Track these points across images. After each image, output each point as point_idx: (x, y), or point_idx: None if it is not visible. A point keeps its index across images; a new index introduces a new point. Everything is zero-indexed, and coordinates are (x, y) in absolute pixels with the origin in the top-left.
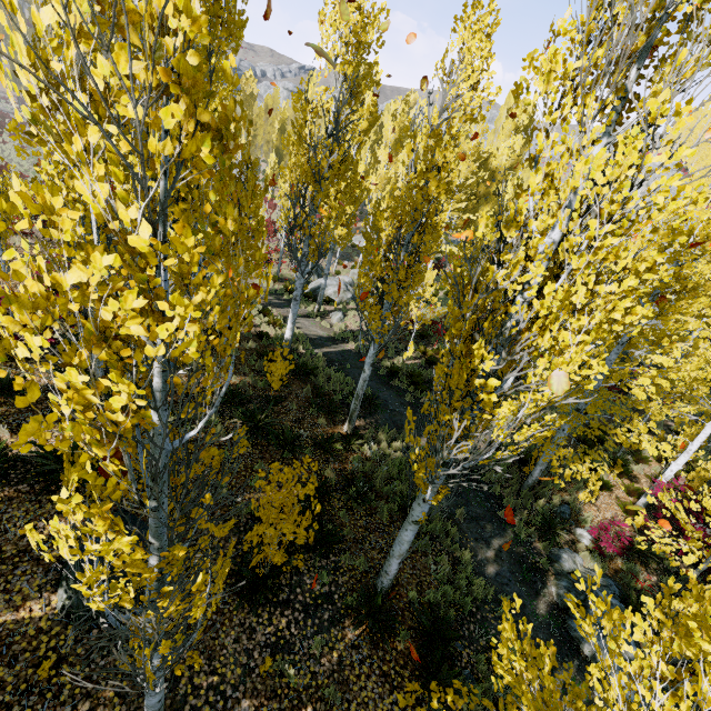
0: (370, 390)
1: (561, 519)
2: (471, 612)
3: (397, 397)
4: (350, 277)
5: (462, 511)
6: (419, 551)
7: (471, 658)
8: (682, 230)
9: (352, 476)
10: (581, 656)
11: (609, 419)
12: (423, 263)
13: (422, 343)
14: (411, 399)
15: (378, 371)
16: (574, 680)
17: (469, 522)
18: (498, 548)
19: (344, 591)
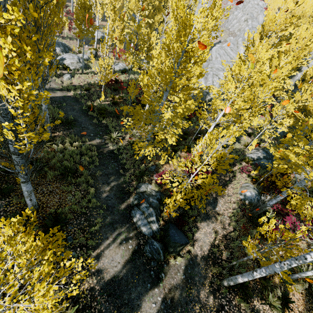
0: (72, 117)
1: (150, 171)
2: (85, 213)
3: (89, 120)
4: (87, 55)
5: (99, 172)
6: (66, 191)
7: (76, 231)
8: (180, 19)
9: (40, 160)
10: (132, 222)
11: (195, 129)
12: (117, 47)
13: (114, 93)
14: (96, 121)
15: (82, 107)
16: (123, 232)
17: (103, 176)
18: (113, 186)
19: (9, 214)
